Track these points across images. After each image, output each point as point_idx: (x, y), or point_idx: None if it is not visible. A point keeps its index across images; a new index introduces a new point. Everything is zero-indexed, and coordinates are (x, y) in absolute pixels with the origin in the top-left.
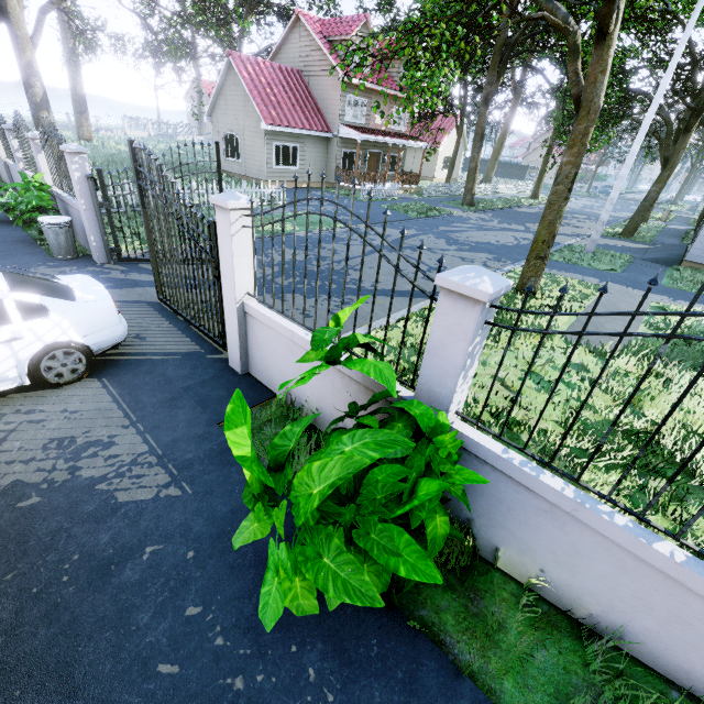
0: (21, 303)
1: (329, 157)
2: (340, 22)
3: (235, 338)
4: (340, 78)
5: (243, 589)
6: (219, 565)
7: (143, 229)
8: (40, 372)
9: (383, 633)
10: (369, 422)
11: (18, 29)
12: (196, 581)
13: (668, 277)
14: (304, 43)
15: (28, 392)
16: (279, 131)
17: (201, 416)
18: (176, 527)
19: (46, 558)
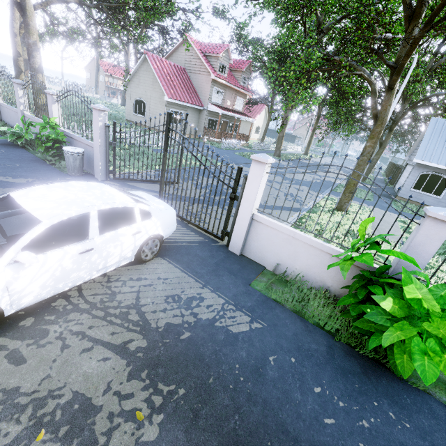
0: (128, 209)
1: (200, 121)
2: (212, 46)
3: (242, 234)
4: (211, 77)
5: (331, 376)
6: (311, 364)
7: (111, 157)
8: (140, 253)
9: (405, 391)
10: (394, 282)
11: (30, 20)
12: (306, 374)
13: (394, 205)
14: (189, 53)
15: (127, 266)
16: (174, 102)
17: (237, 280)
18: (274, 345)
19: (222, 368)
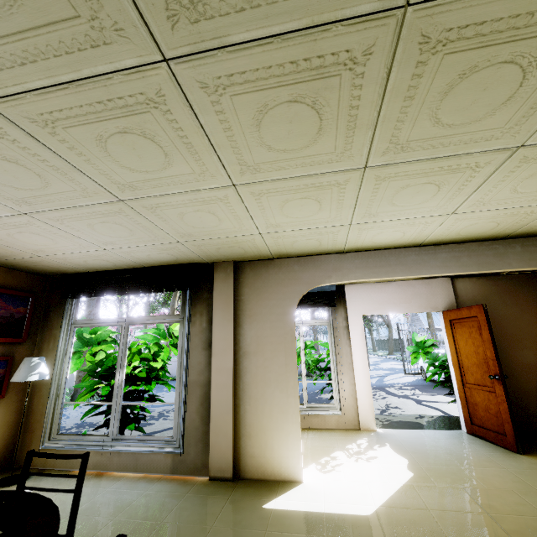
0: None
1: None
2: None
3: None
4: None
5: None
6: None
7: None
8: None
9: None
10: None
11: None
12: None
13: None
14: None
15: None
16: None
17: None
18: None
19: None
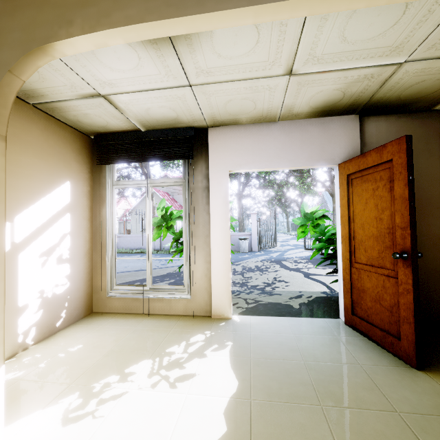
0: None
1: None
2: None
3: None
4: None
5: None
6: None
7: None
8: None
9: None
10: None
11: None
12: None
13: None
14: None
15: None
16: None
17: None
18: None
19: None
